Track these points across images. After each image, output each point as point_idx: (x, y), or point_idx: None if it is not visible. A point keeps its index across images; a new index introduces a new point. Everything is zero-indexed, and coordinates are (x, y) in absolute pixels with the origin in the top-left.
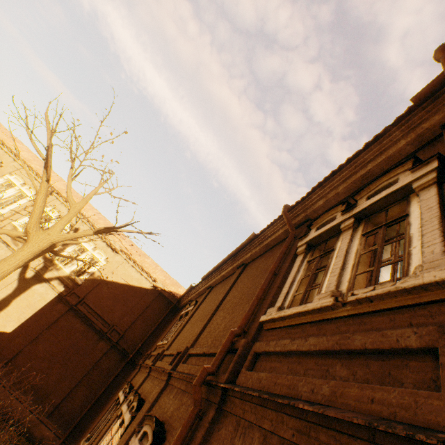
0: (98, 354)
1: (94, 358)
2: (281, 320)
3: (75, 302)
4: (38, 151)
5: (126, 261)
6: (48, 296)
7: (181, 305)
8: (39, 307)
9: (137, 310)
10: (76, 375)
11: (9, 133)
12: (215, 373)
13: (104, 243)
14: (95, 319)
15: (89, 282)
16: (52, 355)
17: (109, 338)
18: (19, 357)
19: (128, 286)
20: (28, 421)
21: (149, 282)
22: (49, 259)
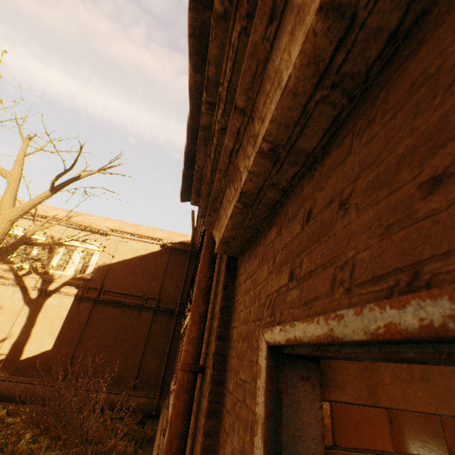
0: (146, 324)
1: (144, 329)
2: None
3: (95, 295)
4: None
5: (122, 237)
6: (66, 303)
7: (197, 248)
8: (65, 316)
9: (159, 273)
10: (137, 349)
11: None
12: None
13: (89, 232)
14: (125, 299)
15: (97, 273)
16: (105, 346)
17: (148, 307)
18: (74, 362)
19: (138, 258)
20: (118, 401)
21: (156, 245)
22: (43, 273)
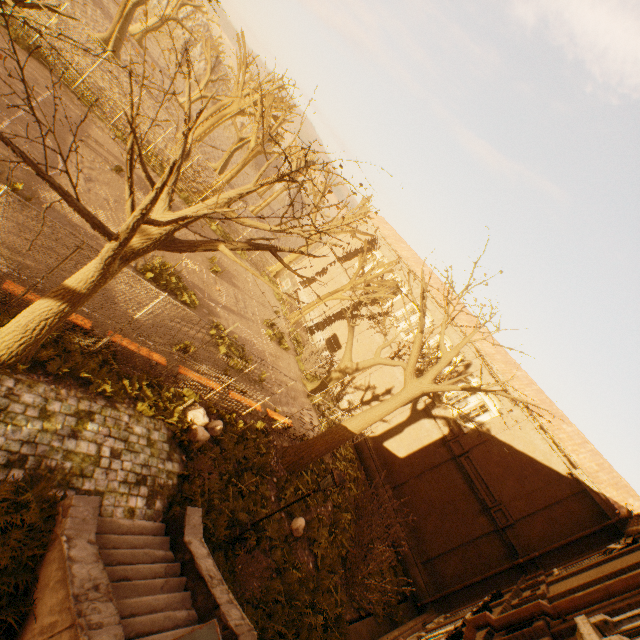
0: (476, 529)
1: (471, 531)
2: (580, 634)
3: (457, 451)
4: (415, 303)
5: (528, 419)
6: (432, 435)
7: (624, 531)
8: (424, 444)
9: (537, 498)
10: (450, 538)
11: (417, 258)
12: (501, 632)
13: (499, 386)
14: (477, 483)
15: (475, 433)
16: (430, 500)
17: (491, 517)
18: (404, 485)
19: (527, 458)
20: (406, 553)
21: (564, 464)
22: (437, 393)
